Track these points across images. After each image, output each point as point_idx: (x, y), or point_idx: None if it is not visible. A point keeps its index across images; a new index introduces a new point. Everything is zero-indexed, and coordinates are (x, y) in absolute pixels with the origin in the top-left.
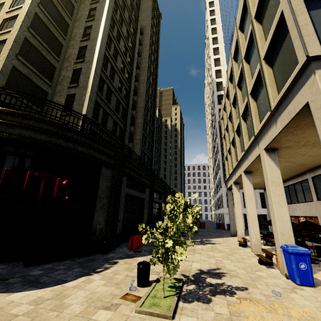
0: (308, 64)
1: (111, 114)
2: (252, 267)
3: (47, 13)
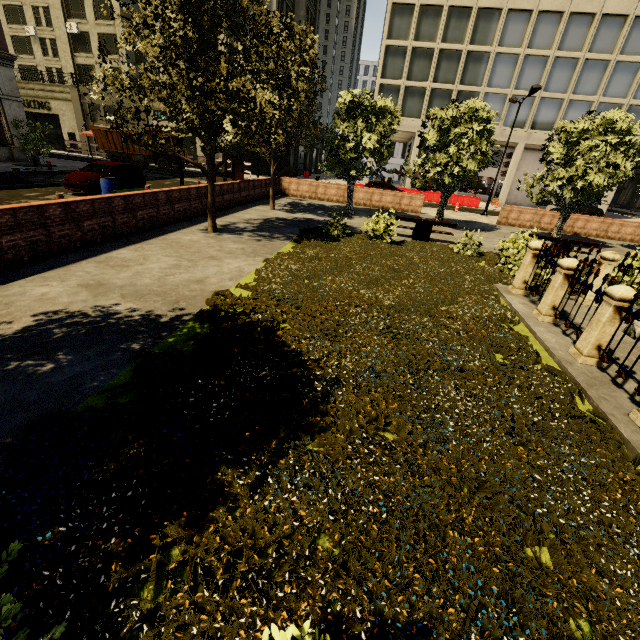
0: None
1: None
2: None
3: None
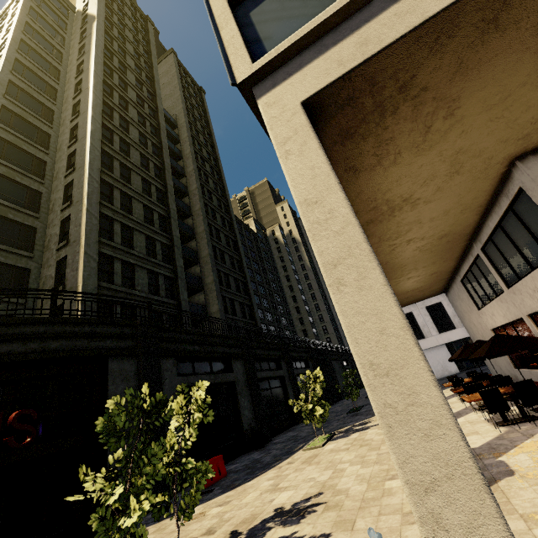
0: (253, 94)
1: (139, 263)
2: (390, 469)
3: (6, 160)
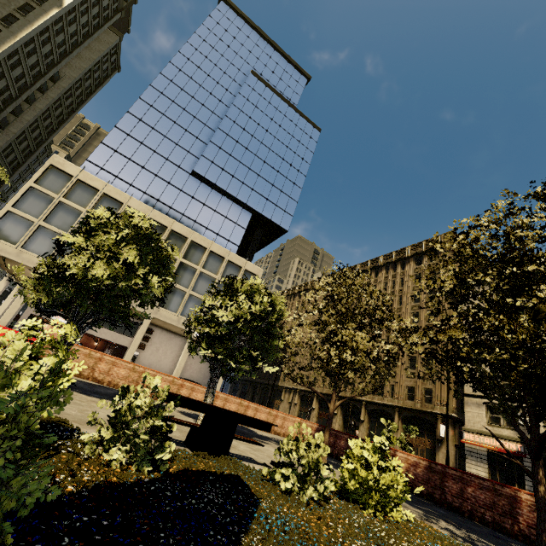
0: None
1: None
2: None
3: None
